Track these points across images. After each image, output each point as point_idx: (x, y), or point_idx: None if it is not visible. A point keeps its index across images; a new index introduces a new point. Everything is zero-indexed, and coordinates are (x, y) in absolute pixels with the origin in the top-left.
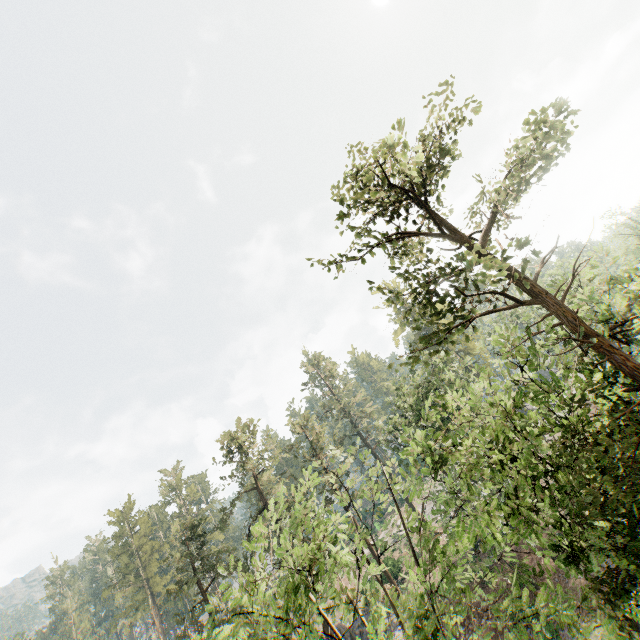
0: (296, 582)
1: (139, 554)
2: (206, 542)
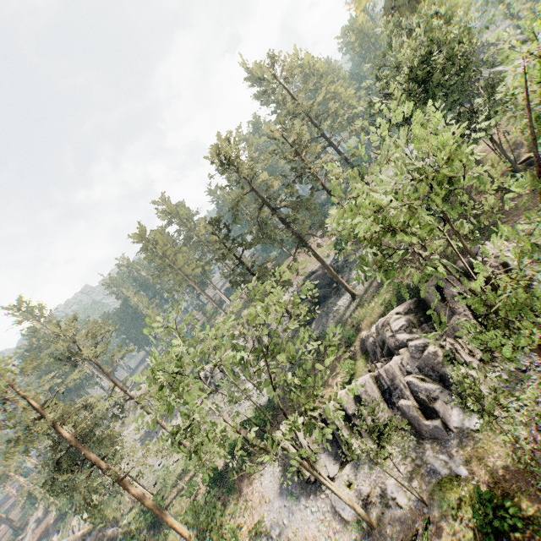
0: (433, 183)
1: (166, 257)
2: (229, 232)
